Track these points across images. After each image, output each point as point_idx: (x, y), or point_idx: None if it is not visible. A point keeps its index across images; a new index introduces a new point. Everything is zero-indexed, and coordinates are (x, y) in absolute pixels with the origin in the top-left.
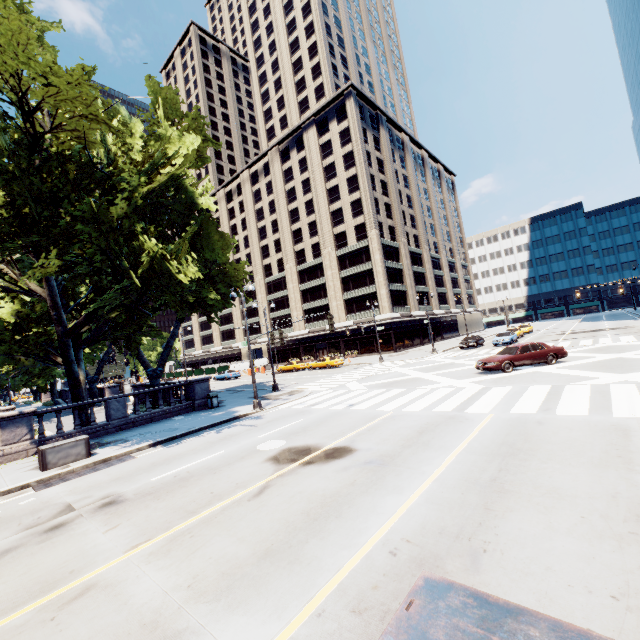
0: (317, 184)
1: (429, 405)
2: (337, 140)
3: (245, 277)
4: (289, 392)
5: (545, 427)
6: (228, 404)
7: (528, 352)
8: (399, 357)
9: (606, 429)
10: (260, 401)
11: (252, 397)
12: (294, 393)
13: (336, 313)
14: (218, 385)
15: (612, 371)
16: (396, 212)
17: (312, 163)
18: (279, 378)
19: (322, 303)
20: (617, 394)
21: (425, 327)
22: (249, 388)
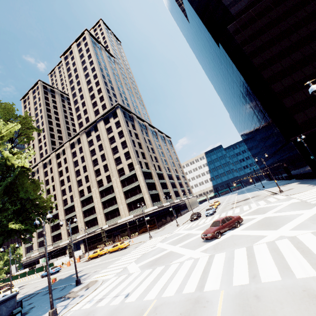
0: (106, 146)
1: (180, 285)
2: (114, 126)
3: (51, 206)
4: (87, 284)
5: (263, 303)
6: (32, 314)
7: (225, 223)
8: (160, 233)
9: (303, 297)
10: (55, 309)
11: (57, 298)
12: (90, 285)
13: (123, 212)
14: (41, 283)
15: (269, 228)
16: (147, 155)
17: (103, 136)
18: (86, 266)
19: (114, 207)
20: (284, 250)
21: (171, 210)
22: (61, 283)
